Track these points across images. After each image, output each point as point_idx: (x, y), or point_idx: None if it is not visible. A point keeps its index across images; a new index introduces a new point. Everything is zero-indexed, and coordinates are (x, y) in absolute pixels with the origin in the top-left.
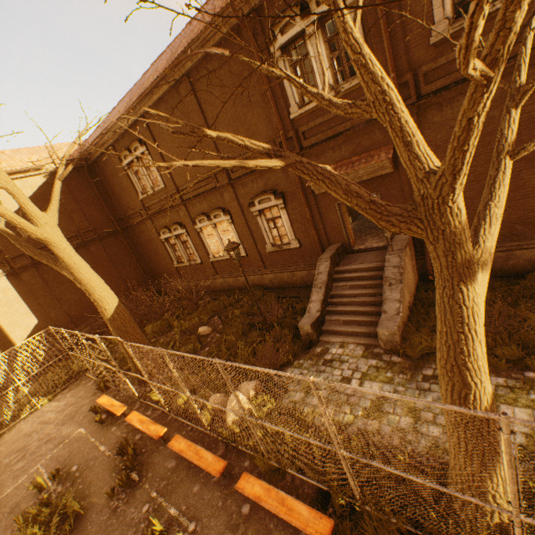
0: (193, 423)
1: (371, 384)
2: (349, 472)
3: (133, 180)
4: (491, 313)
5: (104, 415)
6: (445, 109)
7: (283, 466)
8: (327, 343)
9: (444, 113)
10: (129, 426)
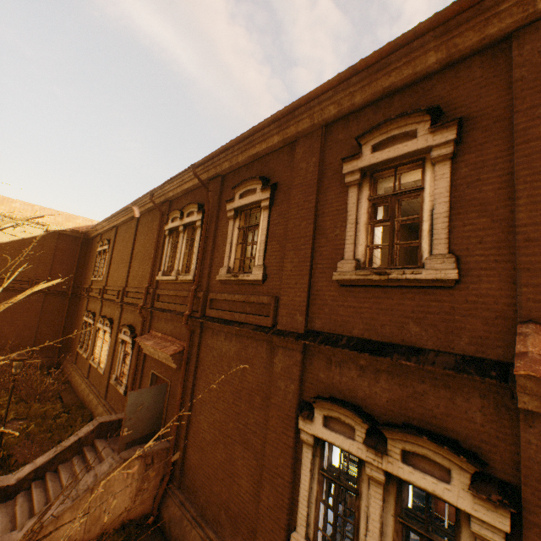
0: None
1: None
2: None
3: (97, 263)
4: None
5: None
6: (215, 337)
7: None
8: None
9: (214, 339)
10: None
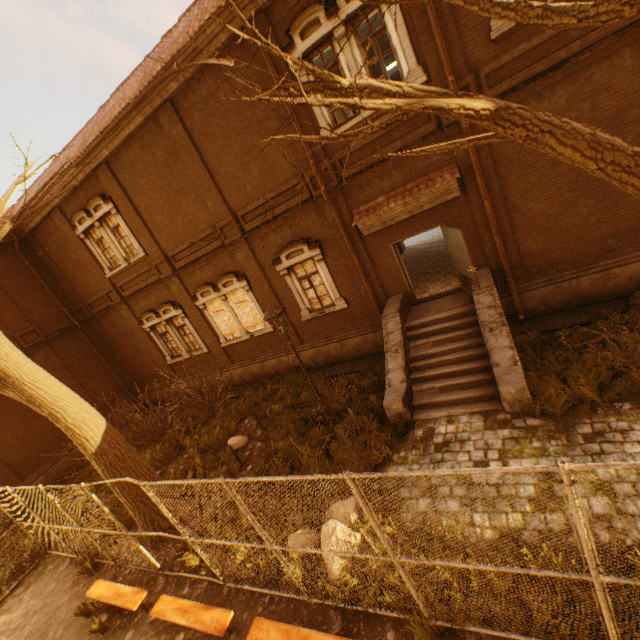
0: (270, 589)
1: (520, 463)
2: (607, 608)
3: (94, 252)
4: (636, 339)
5: (104, 616)
6: None
7: (459, 623)
8: (427, 421)
9: None
10: (156, 624)
